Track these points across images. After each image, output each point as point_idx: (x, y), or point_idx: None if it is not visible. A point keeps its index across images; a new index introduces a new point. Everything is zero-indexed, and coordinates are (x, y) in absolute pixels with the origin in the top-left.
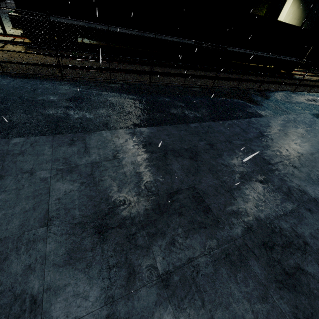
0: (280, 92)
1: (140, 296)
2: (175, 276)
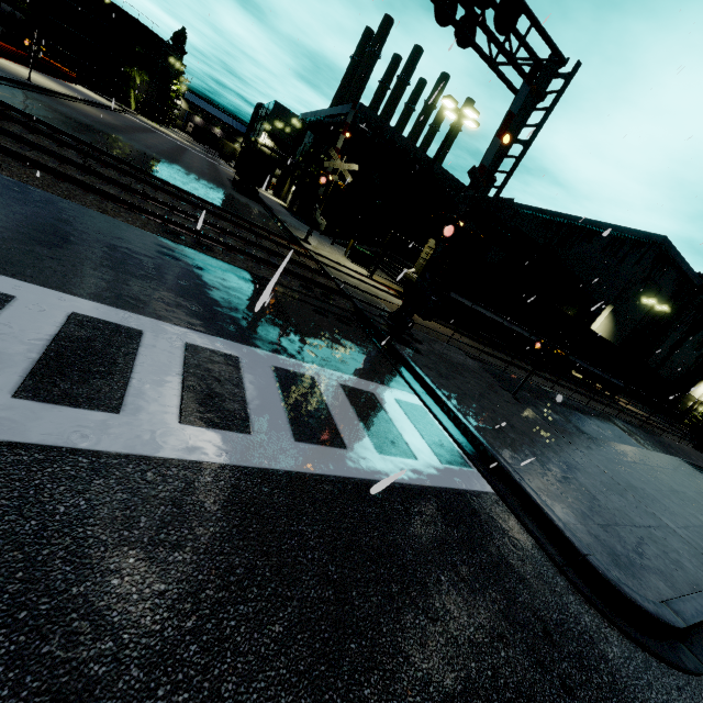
0: (630, 424)
1: None
2: None
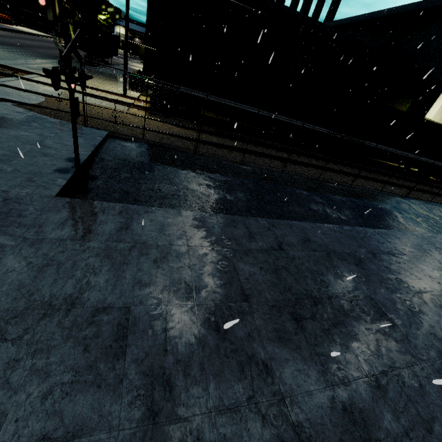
0: (433, 204)
1: (356, 388)
2: (382, 379)
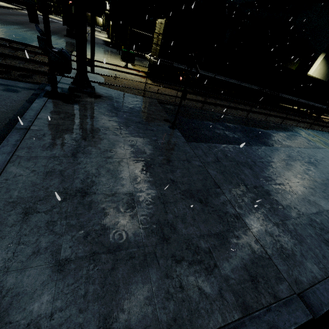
0: (321, 132)
1: None
2: None
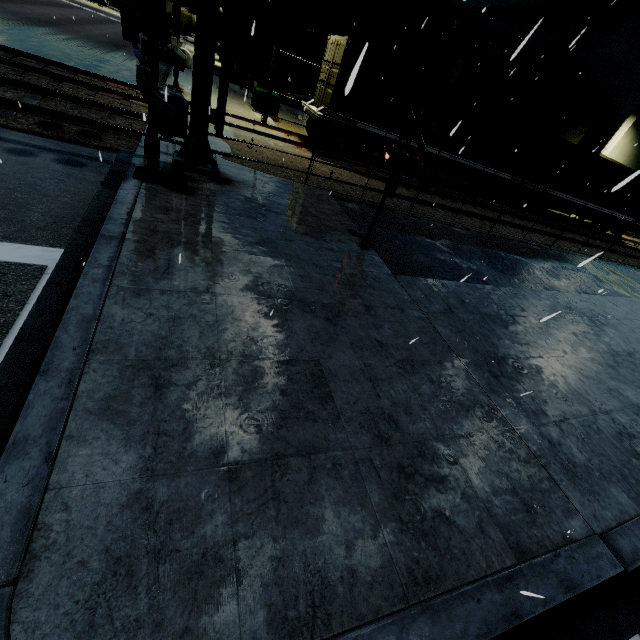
0: (622, 266)
1: None
2: None
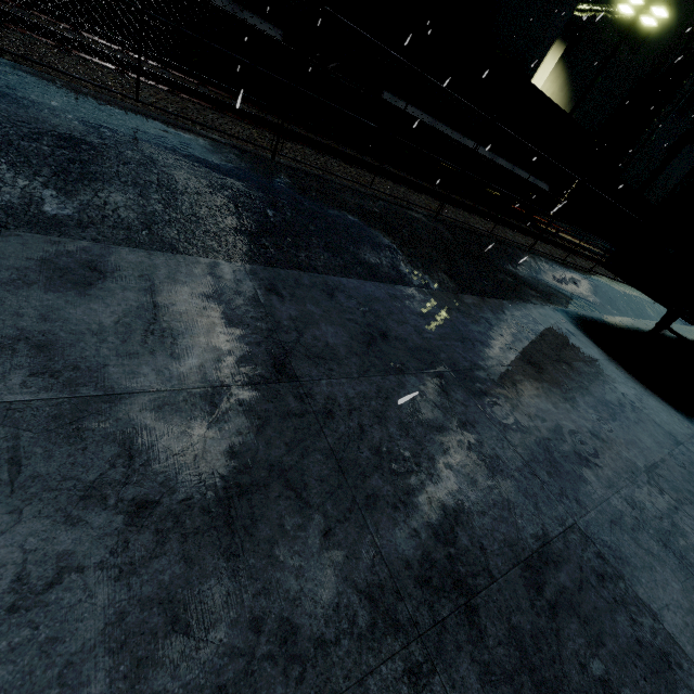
0: (497, 241)
1: None
2: None
